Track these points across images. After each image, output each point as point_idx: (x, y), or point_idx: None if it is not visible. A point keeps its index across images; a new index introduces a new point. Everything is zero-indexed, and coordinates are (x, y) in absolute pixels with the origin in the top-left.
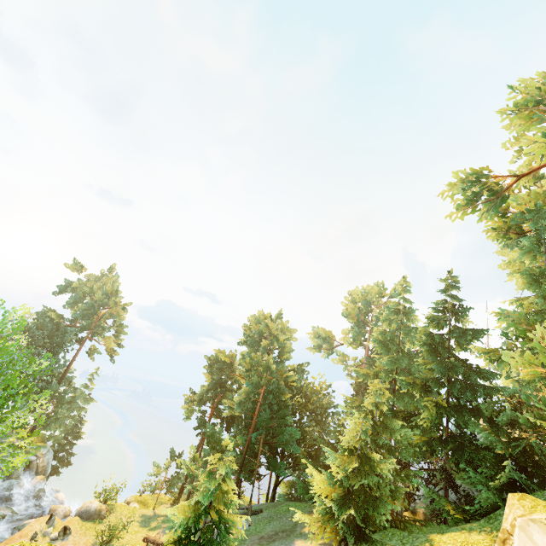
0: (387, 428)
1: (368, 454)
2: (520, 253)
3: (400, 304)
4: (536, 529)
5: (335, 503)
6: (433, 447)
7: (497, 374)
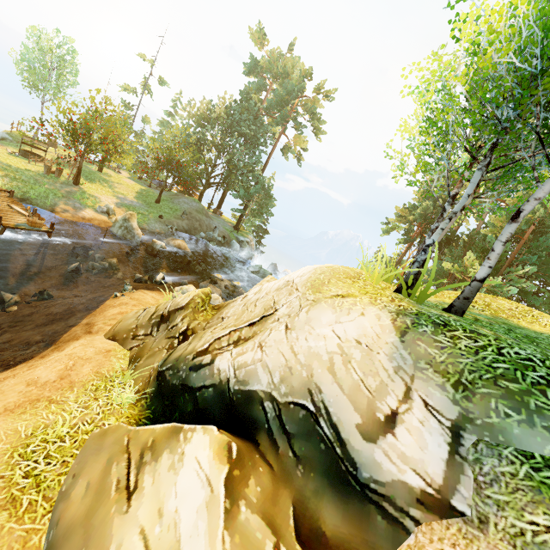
0: None
1: None
2: None
3: None
4: None
5: None
6: None
7: None
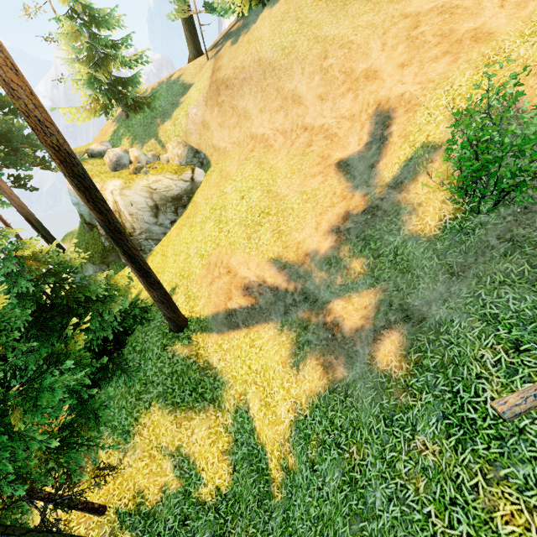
0: None
1: None
2: None
3: None
4: None
5: None
6: None
7: None
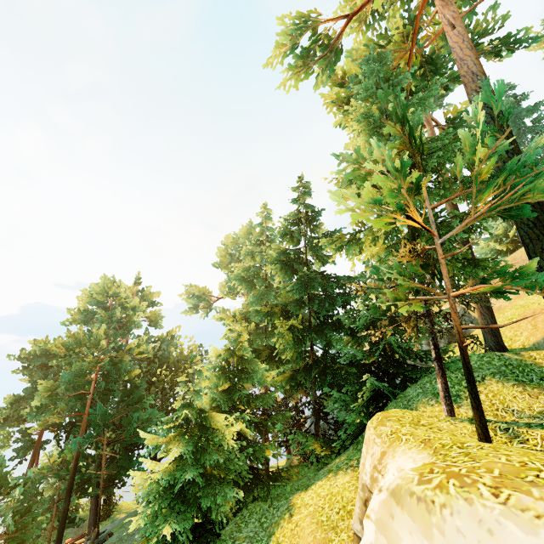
0: (245, 375)
1: (207, 421)
2: (357, 103)
3: (263, 234)
4: (403, 522)
5: (153, 518)
6: (298, 380)
7: (354, 278)
